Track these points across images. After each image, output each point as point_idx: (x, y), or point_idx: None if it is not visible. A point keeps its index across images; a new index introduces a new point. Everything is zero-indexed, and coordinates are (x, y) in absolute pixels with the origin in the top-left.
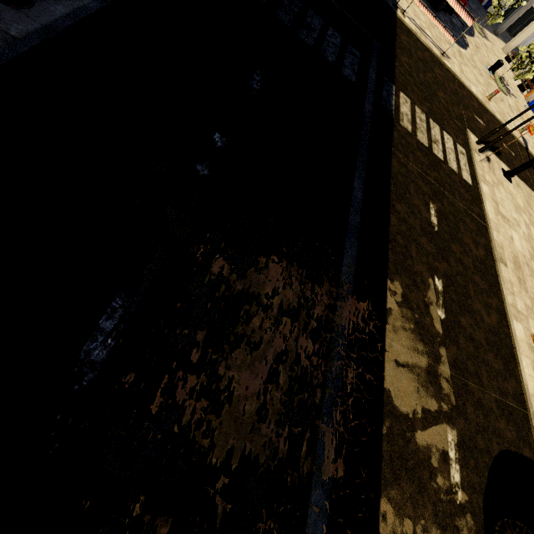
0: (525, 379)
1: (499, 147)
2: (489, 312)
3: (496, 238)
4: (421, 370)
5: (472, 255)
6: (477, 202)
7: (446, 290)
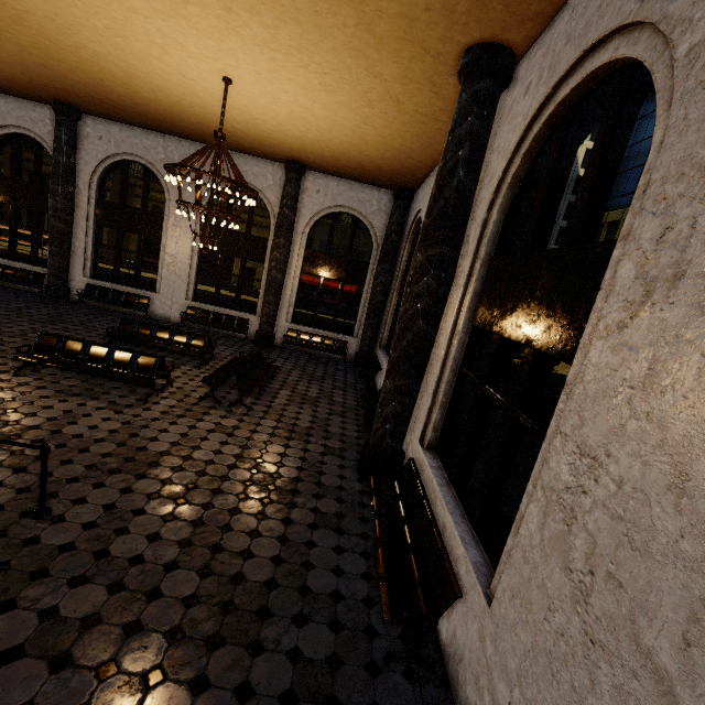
0: None
1: None
2: None
3: None
4: None
5: None
6: None
7: None
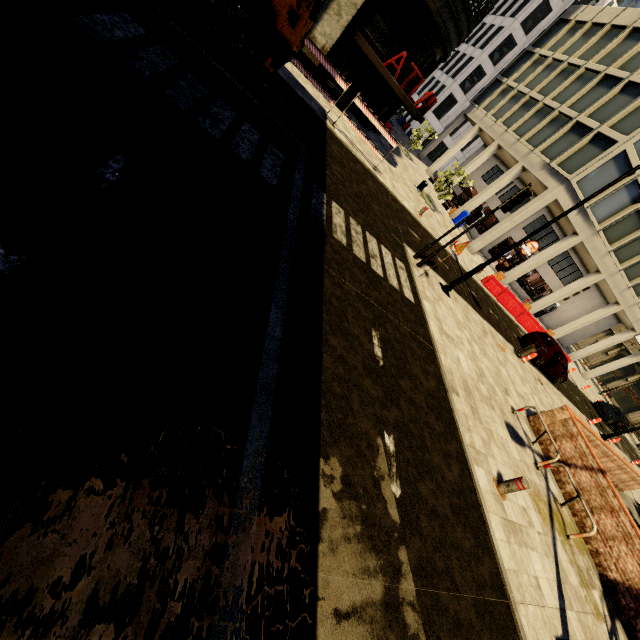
0: (498, 549)
1: (434, 260)
2: (449, 464)
3: (444, 362)
4: (376, 607)
5: (424, 390)
6: (422, 322)
7: (400, 449)
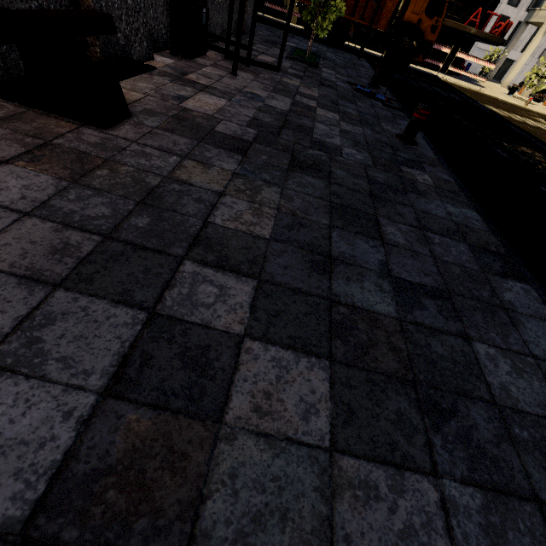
0: None
1: None
2: None
3: None
4: None
5: None
6: None
7: None
